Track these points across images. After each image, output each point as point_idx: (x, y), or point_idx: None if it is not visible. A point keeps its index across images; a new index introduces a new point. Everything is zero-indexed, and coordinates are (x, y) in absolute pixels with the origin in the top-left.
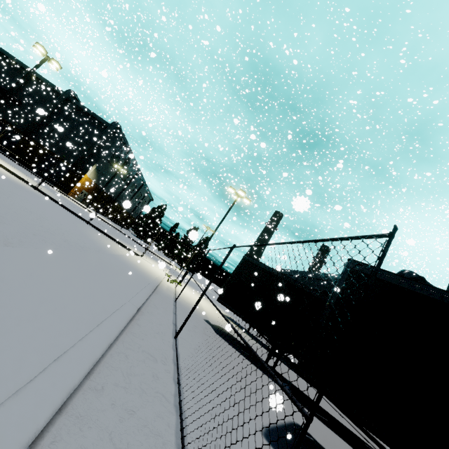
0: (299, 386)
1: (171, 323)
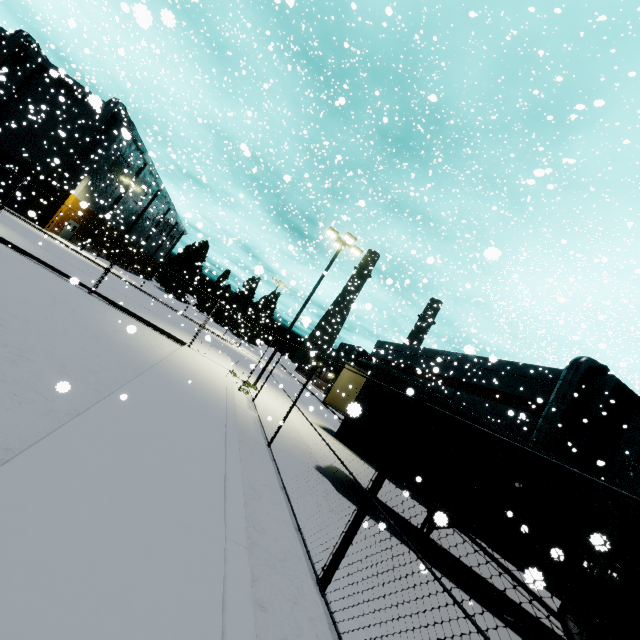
0: (456, 551)
1: (293, 533)
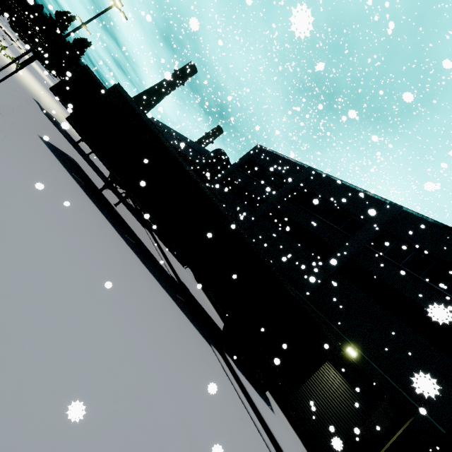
0: (104, 172)
1: None
